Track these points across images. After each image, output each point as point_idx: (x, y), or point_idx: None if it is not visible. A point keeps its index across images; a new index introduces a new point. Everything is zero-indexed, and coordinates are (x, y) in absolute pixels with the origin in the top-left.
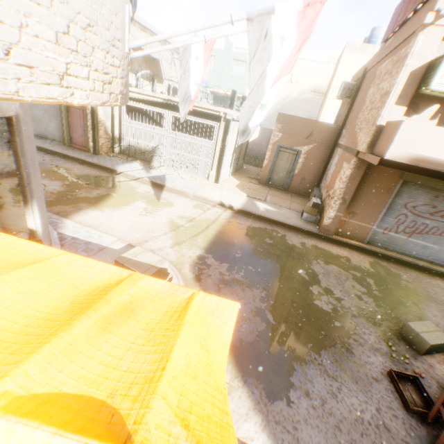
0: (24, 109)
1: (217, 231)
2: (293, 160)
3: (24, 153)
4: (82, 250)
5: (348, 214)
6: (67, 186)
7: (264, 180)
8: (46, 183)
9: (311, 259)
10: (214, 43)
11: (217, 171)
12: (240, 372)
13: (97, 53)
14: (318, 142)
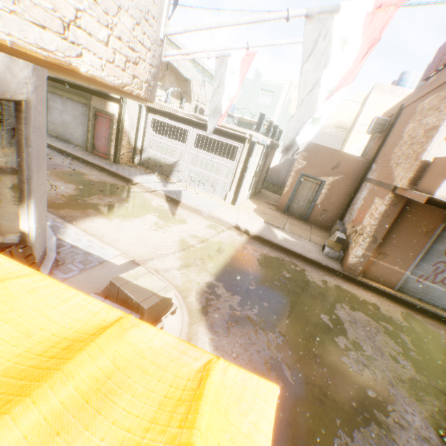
0: (38, 97)
1: (230, 256)
2: (315, 190)
3: (29, 144)
4: (79, 261)
5: (378, 254)
6: (80, 190)
7: (283, 207)
8: (59, 185)
9: (334, 302)
10: (252, 59)
11: (235, 192)
12: None
13: (123, 17)
14: (344, 174)
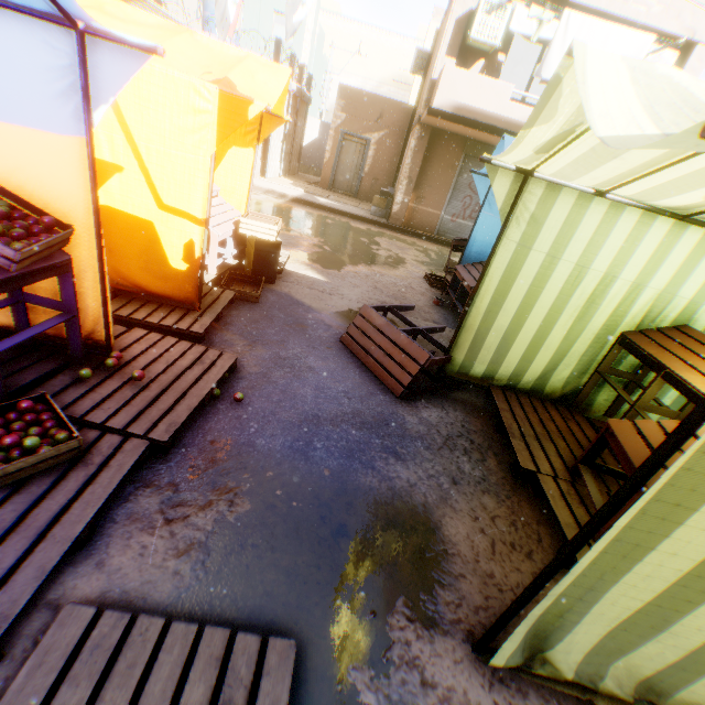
0: None
1: (269, 207)
2: (361, 154)
3: None
4: None
5: (417, 198)
6: None
7: (327, 182)
8: None
9: (375, 236)
10: None
11: (263, 158)
12: (300, 259)
13: None
14: (390, 128)
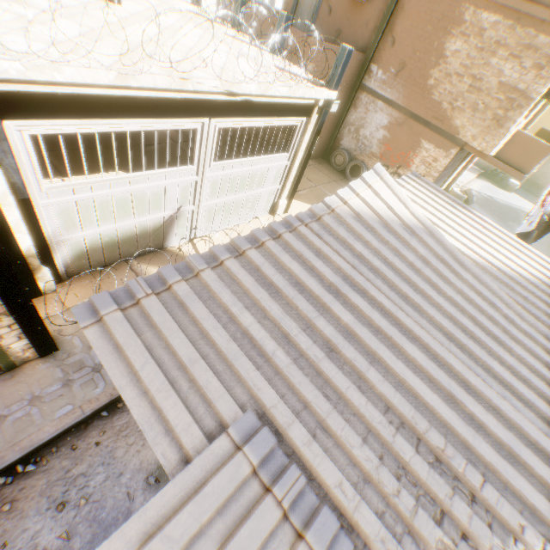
0: None
1: None
2: None
3: None
4: None
5: None
6: None
7: None
8: None
9: None
10: None
11: (291, 196)
12: None
13: None
14: (343, 85)
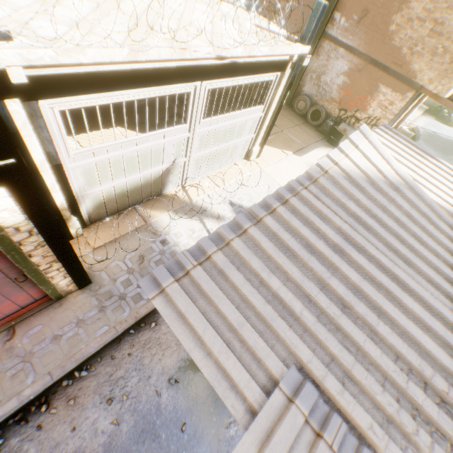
0: None
1: None
2: None
3: None
4: None
5: None
6: None
7: None
8: None
9: None
10: None
11: (263, 143)
12: None
13: None
14: None
